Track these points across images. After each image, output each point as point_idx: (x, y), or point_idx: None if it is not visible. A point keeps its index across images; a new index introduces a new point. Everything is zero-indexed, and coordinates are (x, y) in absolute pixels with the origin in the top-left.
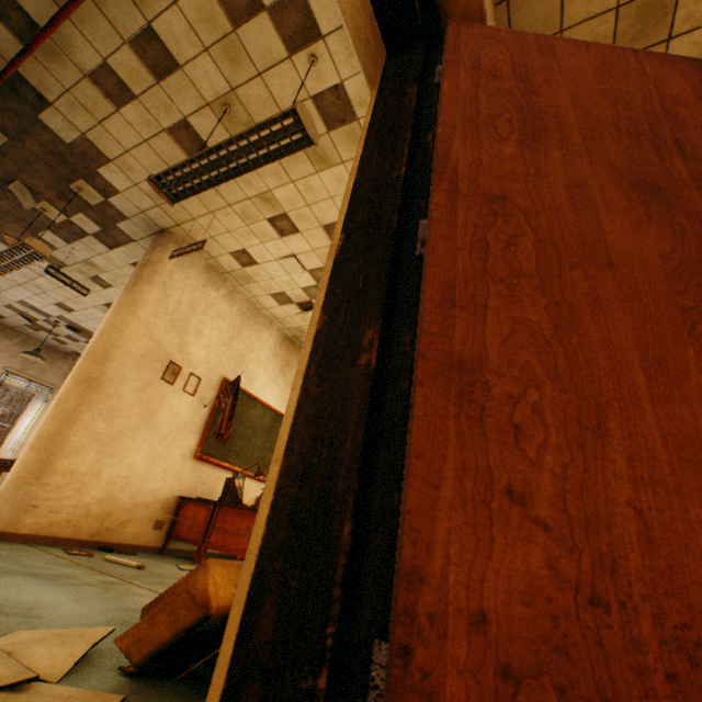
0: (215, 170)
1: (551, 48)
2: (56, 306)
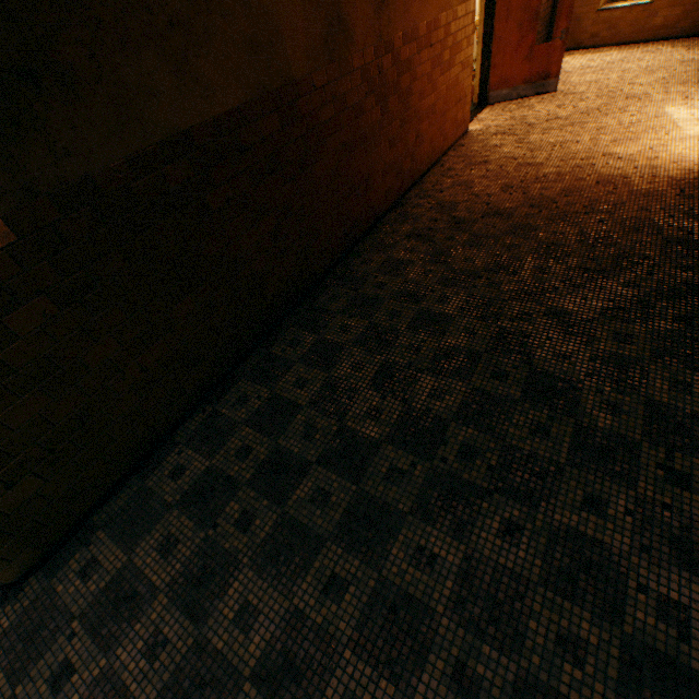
0: None
1: None
2: None
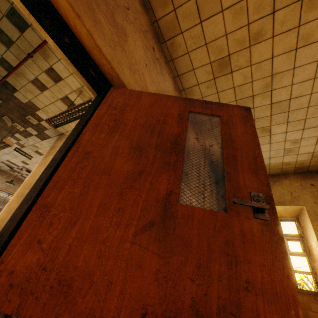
0: (69, 117)
1: (140, 96)
2: (21, 162)
